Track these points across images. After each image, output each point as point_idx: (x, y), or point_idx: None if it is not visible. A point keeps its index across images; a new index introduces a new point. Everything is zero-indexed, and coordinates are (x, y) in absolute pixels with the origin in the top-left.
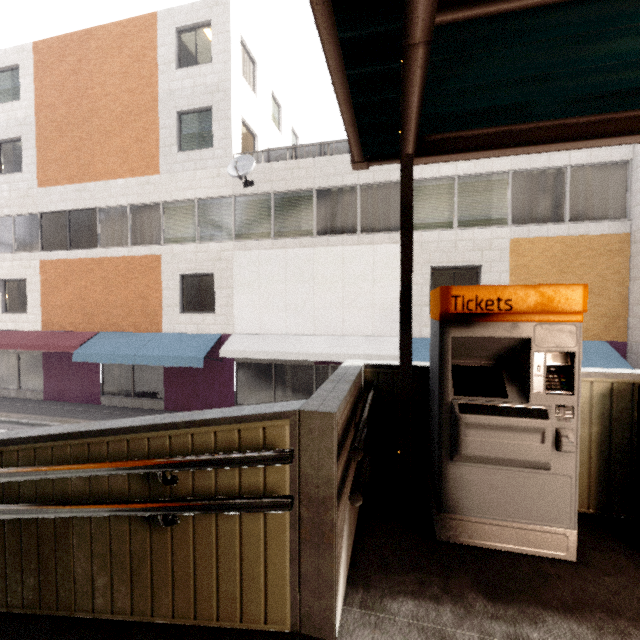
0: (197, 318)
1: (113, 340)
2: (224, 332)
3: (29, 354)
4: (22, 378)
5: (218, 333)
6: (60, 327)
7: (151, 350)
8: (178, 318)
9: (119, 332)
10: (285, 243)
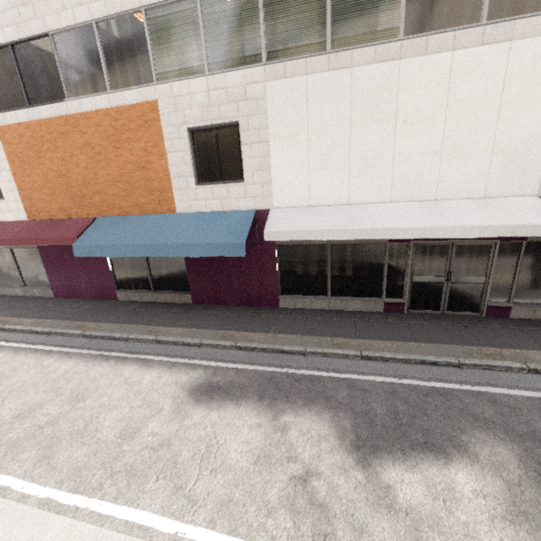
0: (220, 190)
1: (117, 226)
2: (259, 207)
3: (22, 248)
4: (24, 275)
5: (251, 208)
6: (48, 214)
7: (170, 237)
8: (194, 192)
9: (121, 216)
10: (350, 57)
